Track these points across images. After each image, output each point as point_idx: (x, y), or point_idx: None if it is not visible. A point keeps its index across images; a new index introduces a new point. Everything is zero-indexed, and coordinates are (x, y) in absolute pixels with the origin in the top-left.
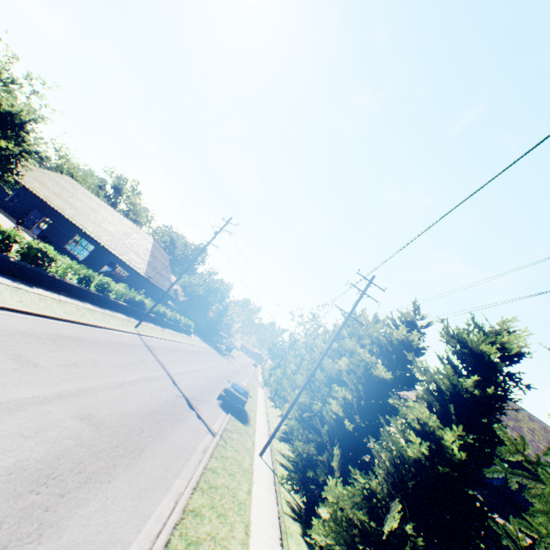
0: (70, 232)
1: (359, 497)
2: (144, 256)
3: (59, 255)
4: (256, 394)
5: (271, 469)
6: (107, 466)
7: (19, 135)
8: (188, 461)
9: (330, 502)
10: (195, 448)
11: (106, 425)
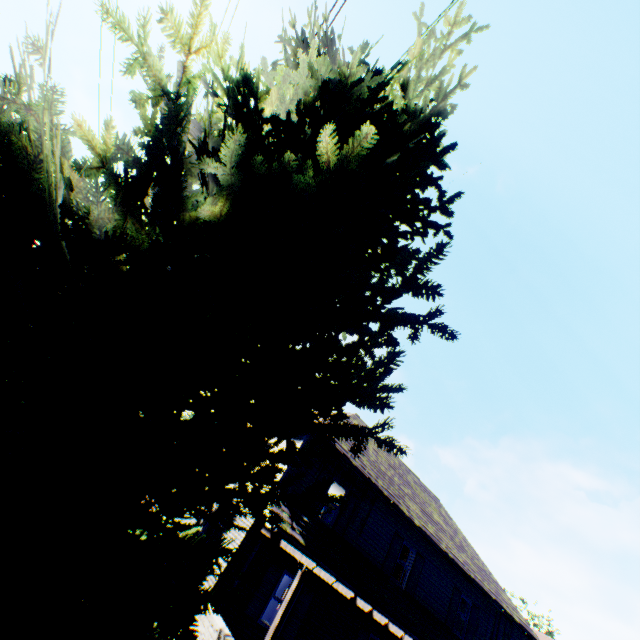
0: None
1: None
2: None
3: None
4: None
5: None
6: None
7: None
8: None
9: None
10: None
11: None
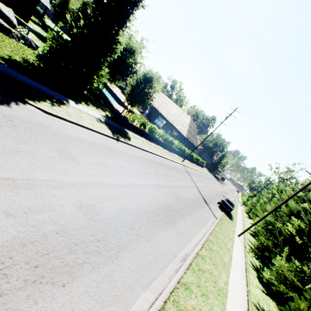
0: (157, 115)
1: (293, 269)
2: (186, 127)
3: (158, 129)
4: (237, 208)
5: (243, 244)
6: (183, 213)
7: (152, 84)
8: (206, 223)
9: (275, 264)
10: (209, 220)
11: (180, 200)
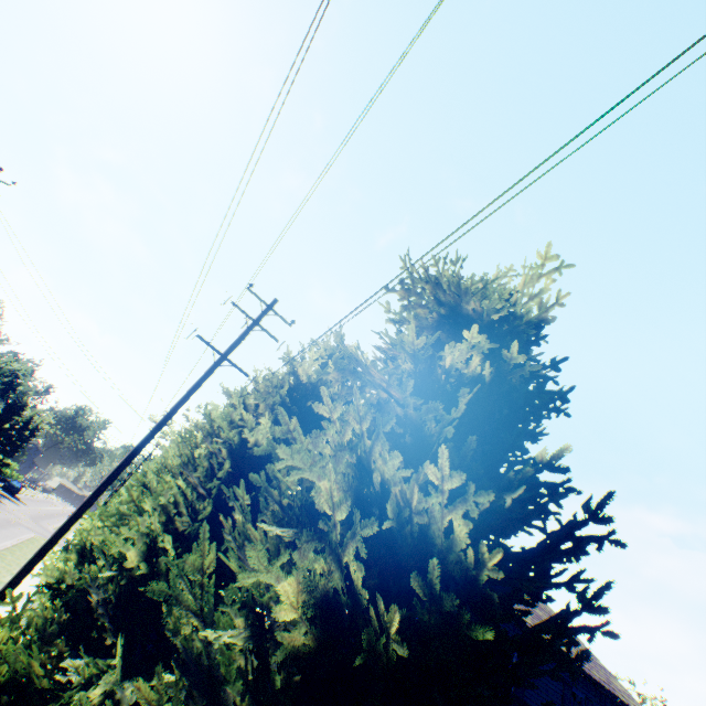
0: None
1: None
2: None
3: None
4: None
5: None
6: None
7: None
8: None
9: None
10: None
11: None
